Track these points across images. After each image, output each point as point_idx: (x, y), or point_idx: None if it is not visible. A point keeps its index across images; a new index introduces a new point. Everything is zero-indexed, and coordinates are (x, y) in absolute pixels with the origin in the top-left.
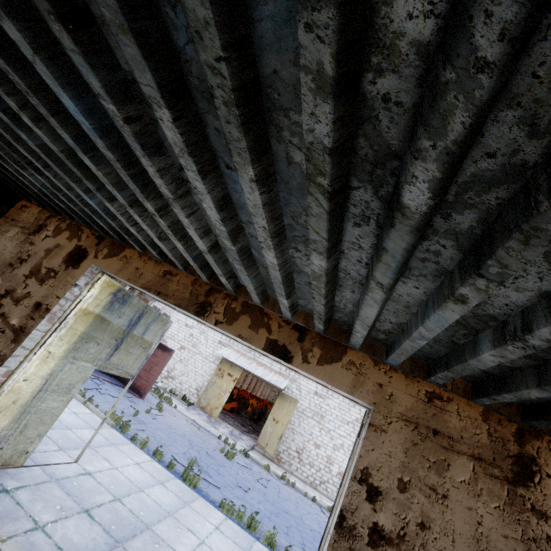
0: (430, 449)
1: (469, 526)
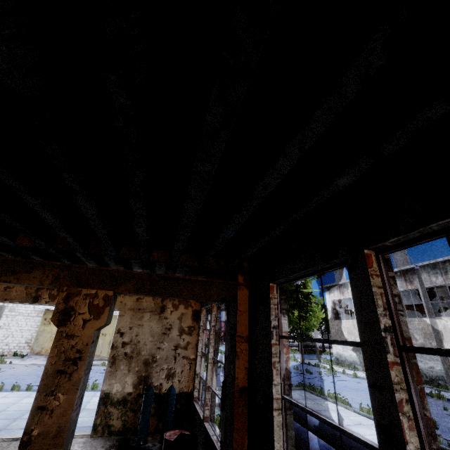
0: (138, 315)
1: (149, 329)
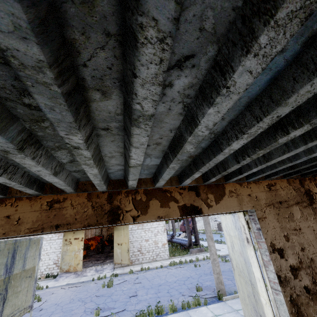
0: (284, 212)
1: (312, 234)
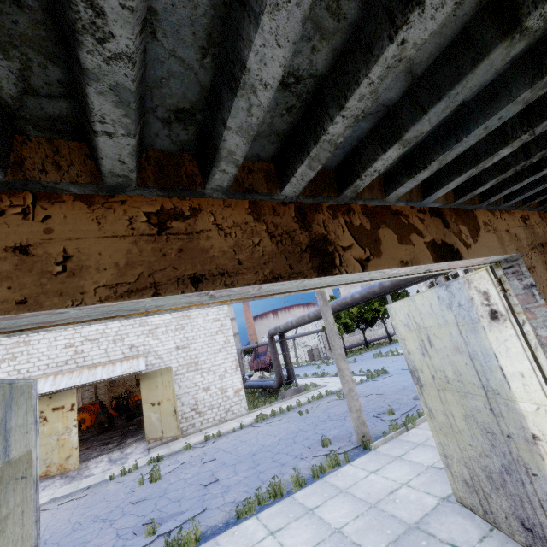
0: None
1: None
